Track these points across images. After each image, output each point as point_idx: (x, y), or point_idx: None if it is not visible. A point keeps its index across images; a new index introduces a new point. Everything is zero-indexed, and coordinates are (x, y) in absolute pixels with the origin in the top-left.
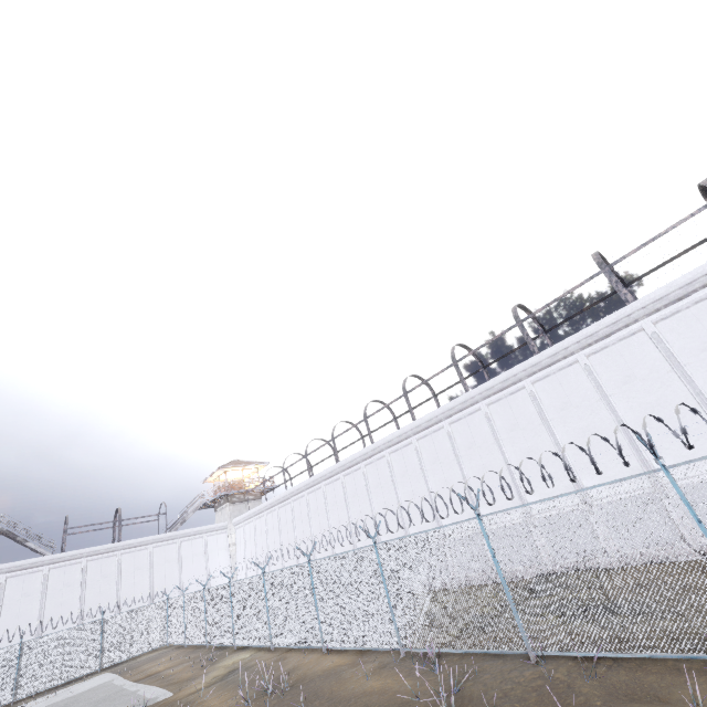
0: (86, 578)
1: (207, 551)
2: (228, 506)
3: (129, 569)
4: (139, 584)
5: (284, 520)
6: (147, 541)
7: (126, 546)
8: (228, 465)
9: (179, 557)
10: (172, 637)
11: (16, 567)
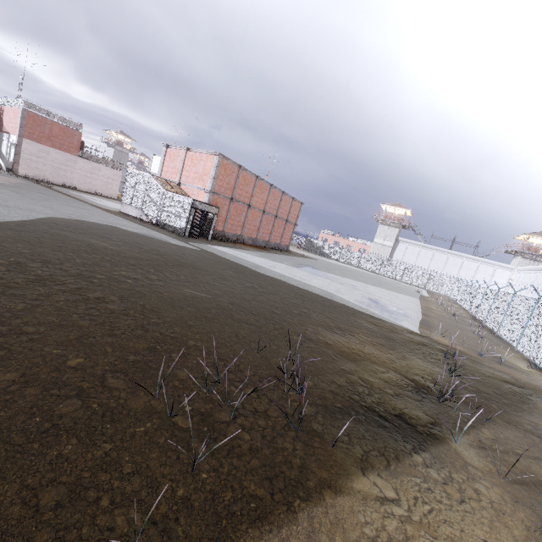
0: (433, 258)
1: (493, 275)
2: (519, 258)
3: (450, 263)
4: (452, 272)
5: (537, 280)
6: (463, 256)
7: (452, 253)
8: (531, 234)
9: (476, 270)
10: (451, 295)
11: (411, 242)
